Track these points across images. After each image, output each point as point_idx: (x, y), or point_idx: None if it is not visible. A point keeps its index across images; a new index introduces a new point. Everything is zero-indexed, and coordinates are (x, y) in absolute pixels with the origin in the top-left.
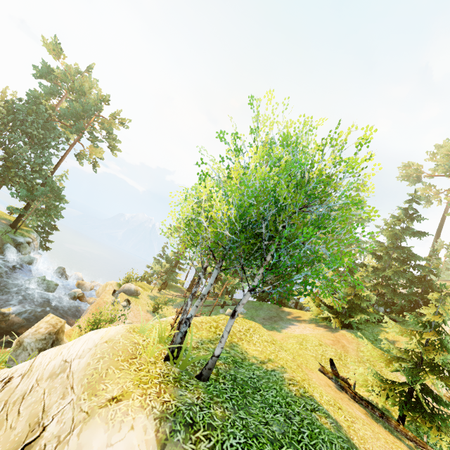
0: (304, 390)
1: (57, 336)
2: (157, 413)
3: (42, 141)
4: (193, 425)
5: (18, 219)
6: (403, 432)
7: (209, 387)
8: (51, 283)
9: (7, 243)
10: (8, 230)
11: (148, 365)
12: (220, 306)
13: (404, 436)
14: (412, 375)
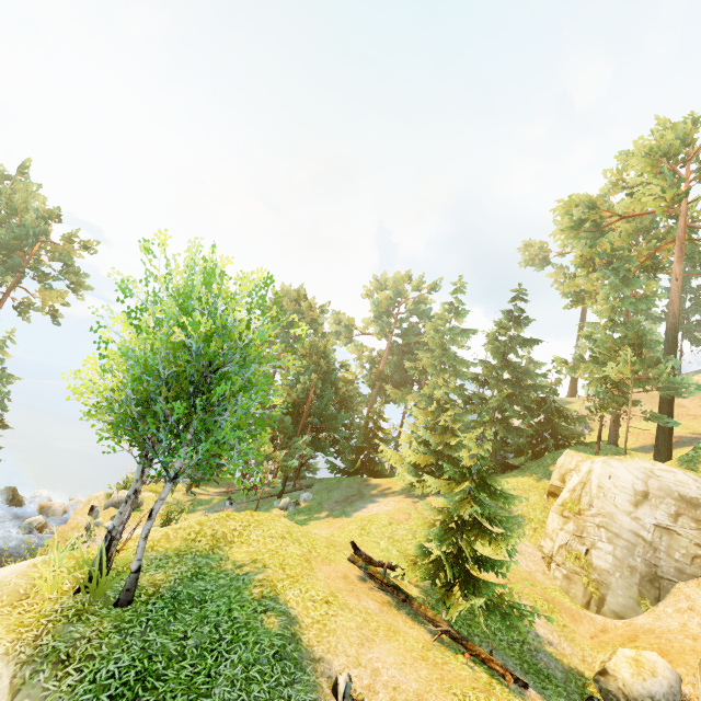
0: (271, 590)
1: None
2: (24, 657)
3: None
4: (67, 660)
5: None
6: (423, 613)
7: (125, 612)
8: None
9: None
10: None
11: (43, 603)
12: (277, 497)
13: (424, 619)
14: (444, 540)
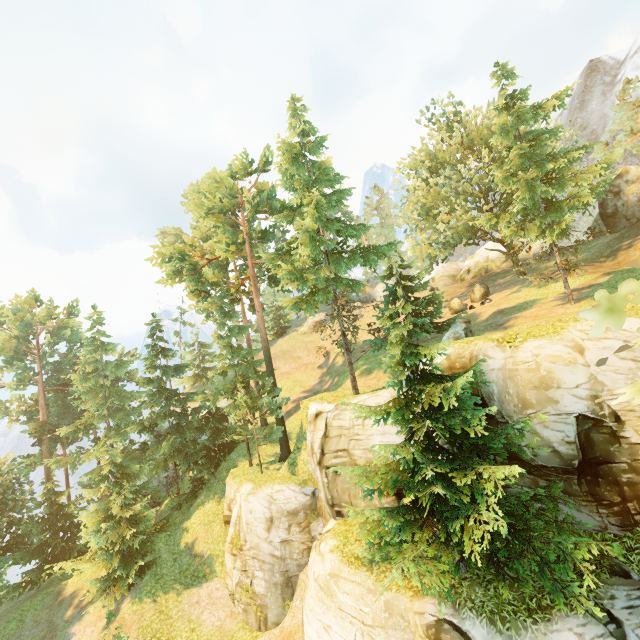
0: None
1: None
2: None
3: None
4: None
5: None
6: None
7: None
8: None
9: None
10: None
11: None
12: None
13: None
14: None
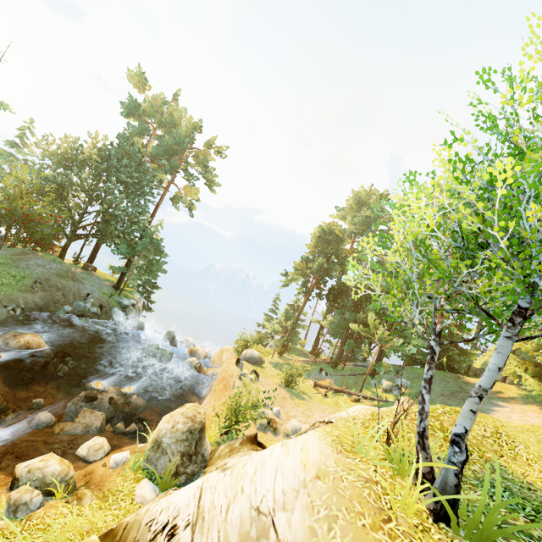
0: None
1: (199, 434)
2: None
3: (137, 187)
4: None
5: (121, 279)
6: None
7: None
8: (165, 352)
9: (114, 307)
10: (112, 293)
11: (418, 537)
12: (368, 376)
13: None
14: None
